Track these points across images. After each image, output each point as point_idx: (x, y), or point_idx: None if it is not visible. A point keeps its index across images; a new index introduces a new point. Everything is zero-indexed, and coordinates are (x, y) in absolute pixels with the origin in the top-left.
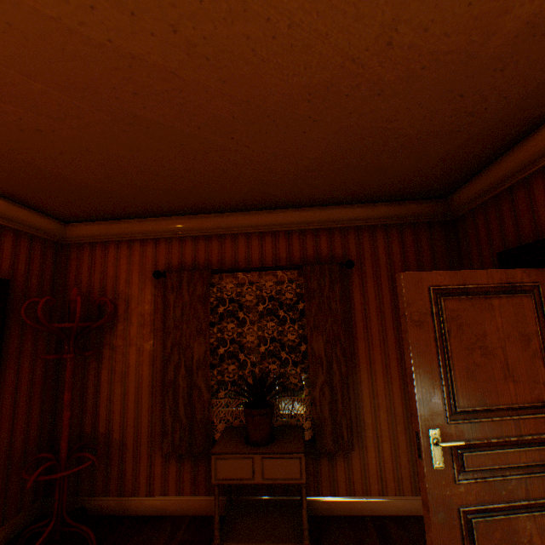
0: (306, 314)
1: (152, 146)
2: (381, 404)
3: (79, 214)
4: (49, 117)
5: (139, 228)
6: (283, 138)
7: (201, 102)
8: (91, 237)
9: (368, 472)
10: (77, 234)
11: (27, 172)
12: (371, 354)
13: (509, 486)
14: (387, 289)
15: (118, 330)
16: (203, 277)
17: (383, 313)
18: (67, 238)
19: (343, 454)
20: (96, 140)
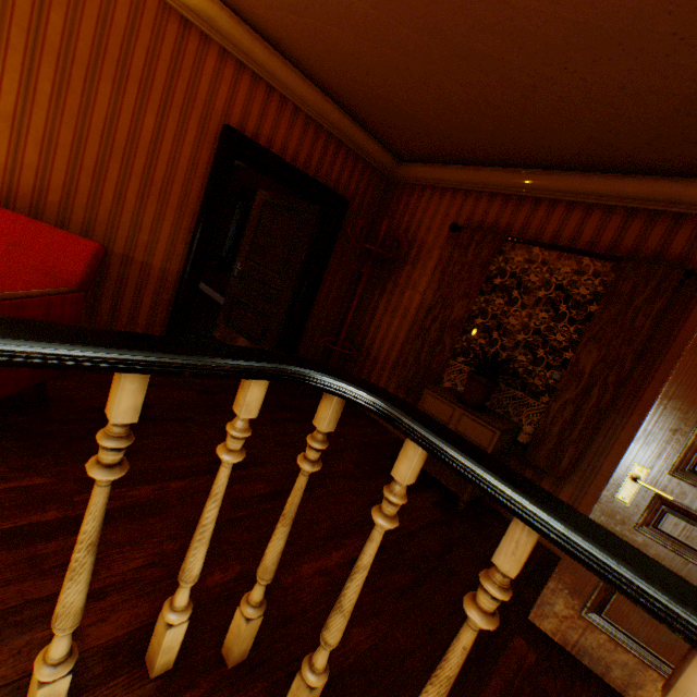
0: (592, 320)
1: (480, 81)
2: None
3: (411, 153)
4: (406, 57)
5: (456, 177)
6: (634, 66)
7: (531, 30)
8: (414, 179)
9: None
10: (404, 175)
11: (384, 108)
12: None
13: None
14: None
15: (403, 271)
16: (494, 241)
17: None
18: (396, 178)
19: (552, 481)
20: (435, 77)
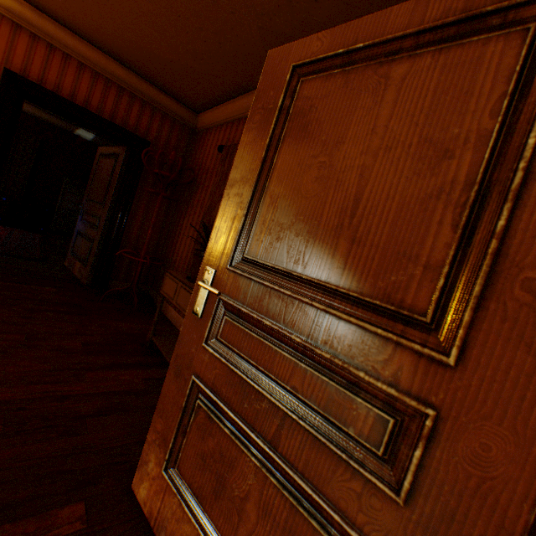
0: None
1: None
2: None
3: (195, 102)
4: None
5: (226, 113)
6: None
7: None
8: (206, 125)
9: None
10: (202, 124)
11: (141, 53)
12: None
13: (258, 405)
14: None
15: (198, 194)
16: None
17: None
18: (198, 128)
19: None
20: None
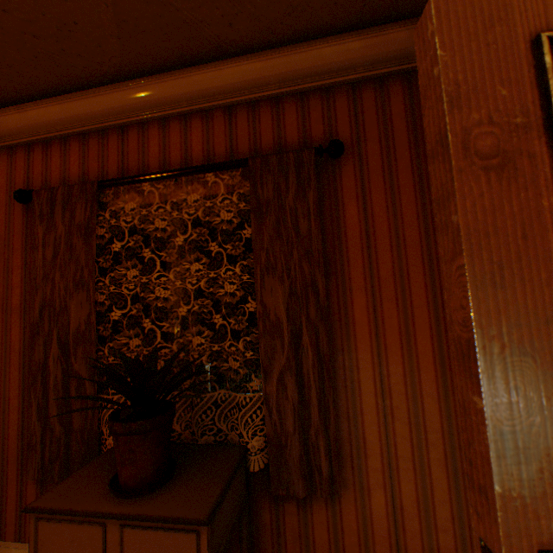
0: (255, 246)
1: None
2: (397, 408)
3: None
4: None
5: (0, 128)
6: None
7: None
8: None
9: (372, 533)
10: None
11: None
12: (379, 317)
13: None
14: (411, 195)
15: None
16: (87, 193)
17: (403, 240)
18: None
19: (325, 497)
20: None
